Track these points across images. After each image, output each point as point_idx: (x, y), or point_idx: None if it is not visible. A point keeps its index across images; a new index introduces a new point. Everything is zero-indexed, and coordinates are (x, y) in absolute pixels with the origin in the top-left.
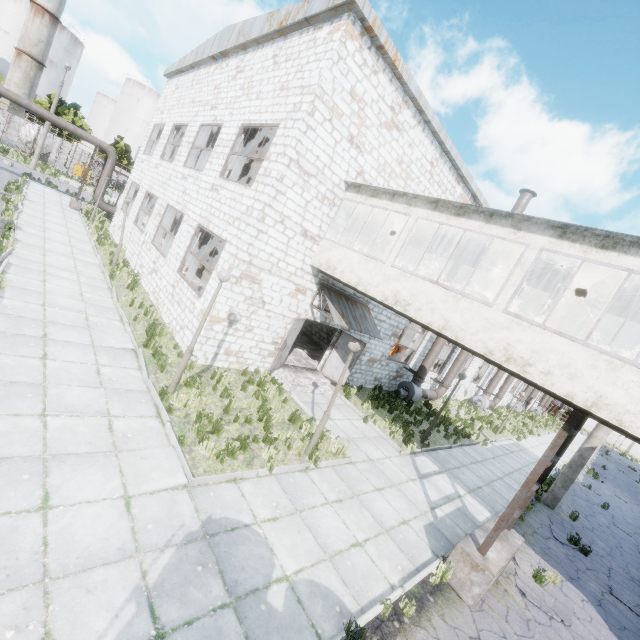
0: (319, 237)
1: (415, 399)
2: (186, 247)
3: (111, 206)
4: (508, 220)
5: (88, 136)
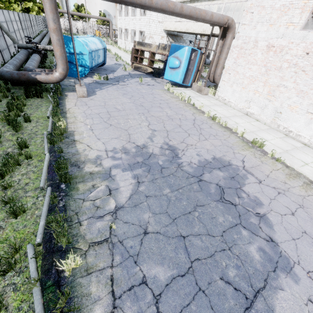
0: (162, 21)
1: (207, 63)
2: (138, 38)
3: (115, 39)
4: (185, 2)
5: (103, 18)
